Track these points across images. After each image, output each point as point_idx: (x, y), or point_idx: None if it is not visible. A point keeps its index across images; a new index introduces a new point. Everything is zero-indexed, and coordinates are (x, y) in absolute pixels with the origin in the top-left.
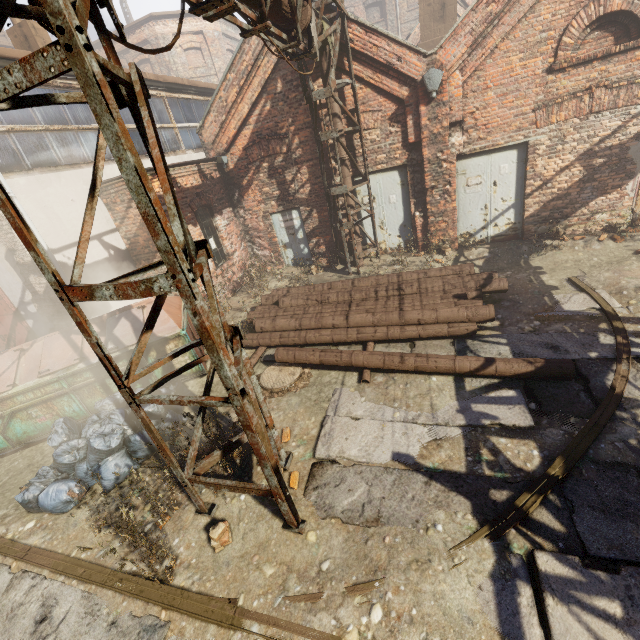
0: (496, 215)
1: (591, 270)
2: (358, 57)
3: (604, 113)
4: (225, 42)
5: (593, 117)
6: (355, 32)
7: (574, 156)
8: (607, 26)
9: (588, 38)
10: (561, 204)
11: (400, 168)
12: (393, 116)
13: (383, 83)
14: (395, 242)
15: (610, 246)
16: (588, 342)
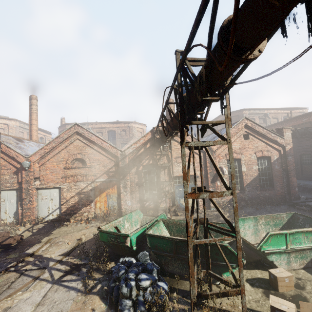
0: (53, 211)
1: (64, 235)
2: (4, 153)
3: (81, 182)
4: (20, 129)
5: (78, 182)
6: (3, 146)
7: (75, 193)
8: (80, 160)
9: (76, 162)
10: (73, 208)
11: (17, 189)
12: (15, 172)
13: (12, 162)
14: (12, 219)
15: (83, 225)
16: (3, 266)
